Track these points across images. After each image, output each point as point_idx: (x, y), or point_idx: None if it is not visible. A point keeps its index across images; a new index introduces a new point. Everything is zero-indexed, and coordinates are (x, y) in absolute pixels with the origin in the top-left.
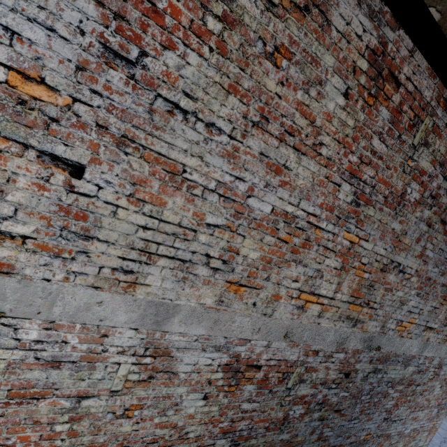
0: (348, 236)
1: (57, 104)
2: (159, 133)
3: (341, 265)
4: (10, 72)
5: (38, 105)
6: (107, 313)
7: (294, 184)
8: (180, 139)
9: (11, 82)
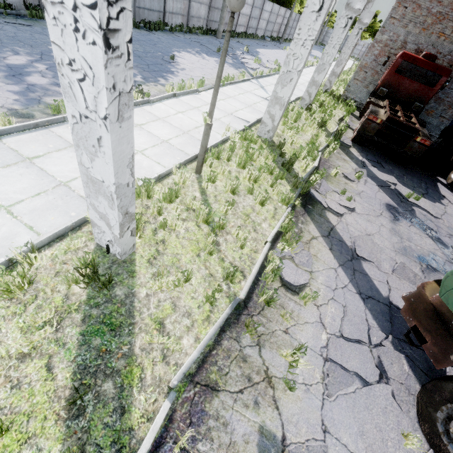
0: None
1: None
2: (419, 0)
3: None
4: None
5: (406, 0)
6: (401, 32)
7: (443, 5)
8: (422, 0)
9: None
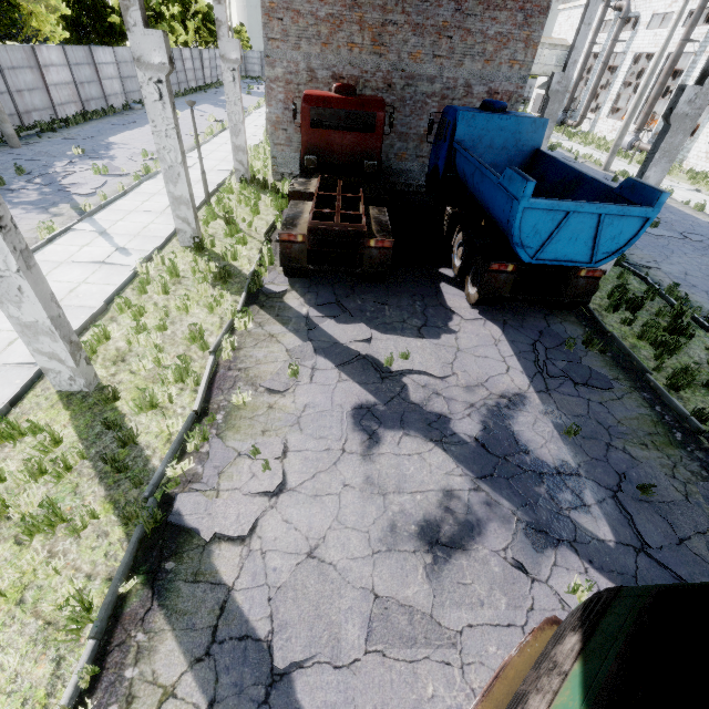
0: (357, 15)
1: (276, 6)
2: (293, 4)
3: (360, 28)
4: (269, 4)
5: (274, 8)
6: (297, 58)
7: (329, 3)
8: (297, 3)
9: (270, 6)
